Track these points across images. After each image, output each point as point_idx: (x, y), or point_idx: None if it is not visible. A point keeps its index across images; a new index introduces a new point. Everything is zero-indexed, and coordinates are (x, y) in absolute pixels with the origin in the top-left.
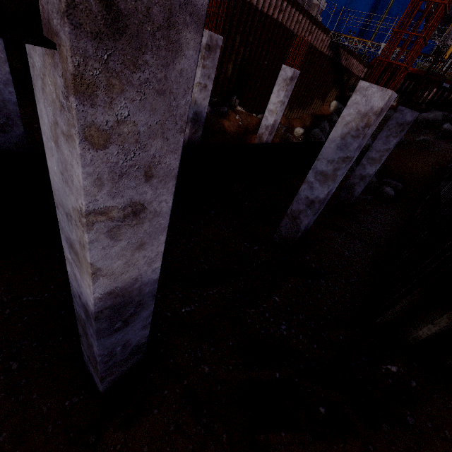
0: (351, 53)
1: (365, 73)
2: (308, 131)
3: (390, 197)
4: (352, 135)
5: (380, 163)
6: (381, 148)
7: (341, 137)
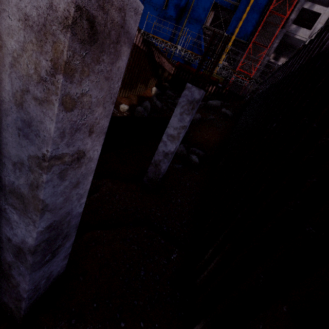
0: (161, 53)
1: (174, 71)
2: (134, 108)
3: (196, 163)
4: (35, 97)
5: (179, 140)
6: (178, 125)
7: (16, 101)
